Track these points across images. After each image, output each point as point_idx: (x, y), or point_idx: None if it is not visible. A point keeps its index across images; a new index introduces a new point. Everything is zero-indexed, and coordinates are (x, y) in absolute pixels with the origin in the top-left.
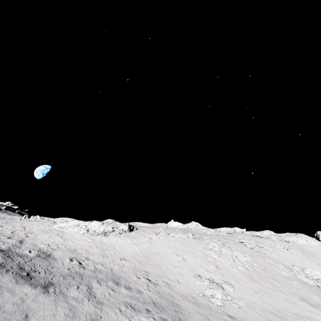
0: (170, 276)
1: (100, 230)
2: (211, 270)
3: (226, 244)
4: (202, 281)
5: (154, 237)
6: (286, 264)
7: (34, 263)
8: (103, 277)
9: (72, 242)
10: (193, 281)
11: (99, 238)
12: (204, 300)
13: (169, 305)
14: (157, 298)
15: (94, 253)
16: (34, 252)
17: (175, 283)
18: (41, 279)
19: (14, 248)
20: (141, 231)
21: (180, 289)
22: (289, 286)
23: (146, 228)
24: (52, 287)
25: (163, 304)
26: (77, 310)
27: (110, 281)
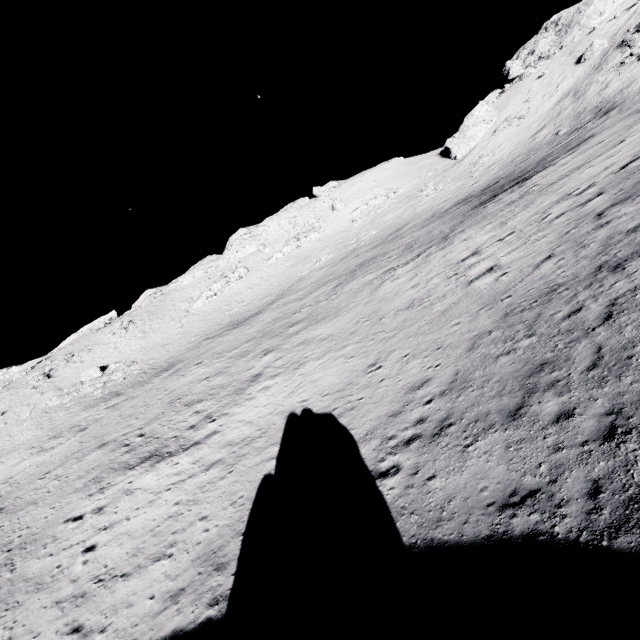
0: None
1: None
2: None
3: None
4: None
5: None
6: (70, 379)
7: None
8: None
9: None
10: None
11: None
12: None
13: None
14: None
15: None
16: None
17: None
18: None
19: None
20: None
21: None
22: (6, 439)
23: None
24: None
25: None
26: None
27: None
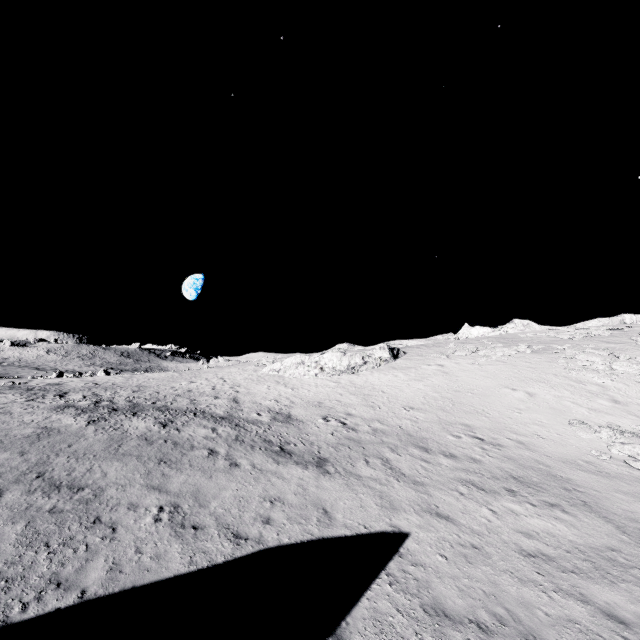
0: (517, 428)
1: (342, 366)
2: (603, 408)
3: (621, 353)
4: (594, 432)
5: (446, 362)
6: None
7: (278, 431)
8: (394, 441)
9: (307, 390)
10: (571, 433)
11: (345, 379)
12: (616, 466)
13: (547, 479)
14: (514, 468)
15: (353, 404)
16: (264, 414)
17: (534, 439)
18: (305, 454)
19: (235, 412)
20: (416, 356)
21: (551, 449)
22: None
23: (422, 349)
24: (328, 464)
25: (532, 478)
26: (391, 497)
27: (411, 447)
